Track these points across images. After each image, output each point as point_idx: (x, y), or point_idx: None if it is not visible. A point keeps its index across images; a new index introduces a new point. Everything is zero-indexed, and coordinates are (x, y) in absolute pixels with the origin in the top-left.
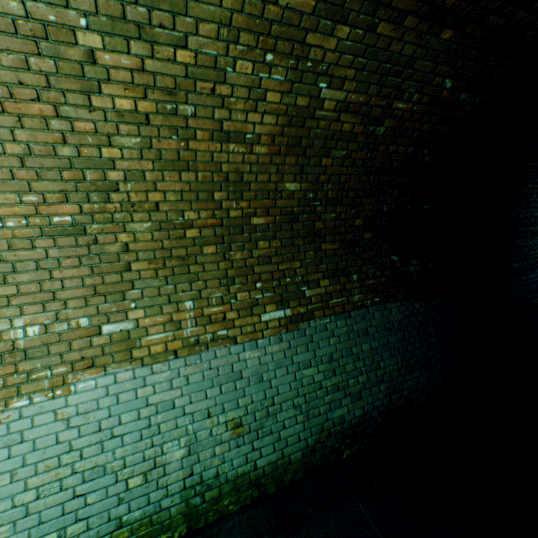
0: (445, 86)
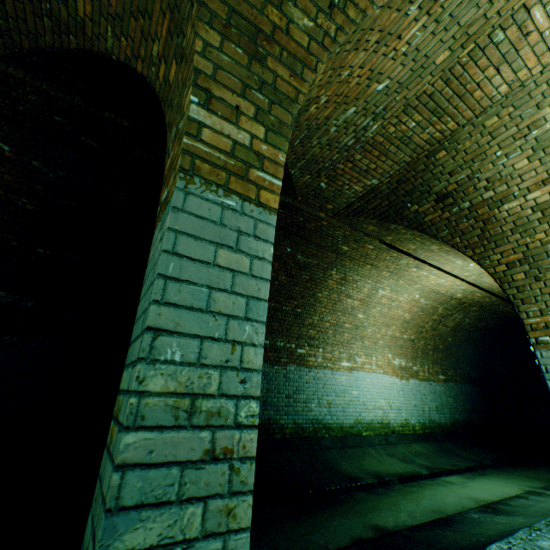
0: (3, 148)
